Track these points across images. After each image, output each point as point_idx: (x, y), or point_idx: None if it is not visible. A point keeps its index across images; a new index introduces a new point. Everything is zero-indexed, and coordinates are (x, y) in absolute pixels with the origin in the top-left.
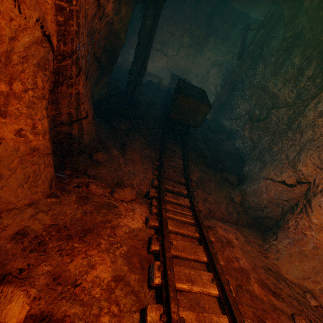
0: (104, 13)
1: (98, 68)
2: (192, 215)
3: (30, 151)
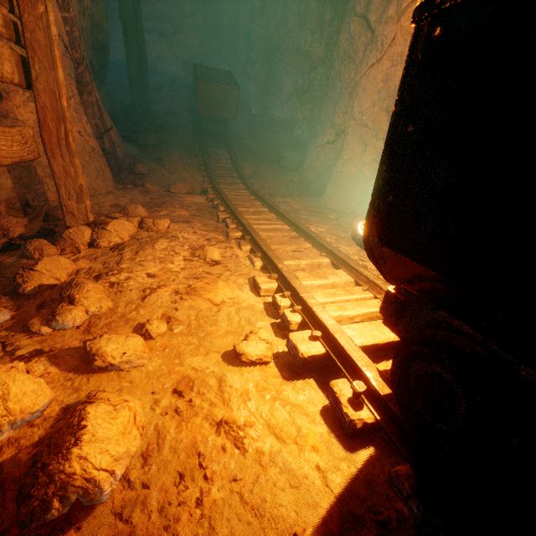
0: (84, 6)
1: (93, 76)
2: (248, 192)
3: (91, 150)
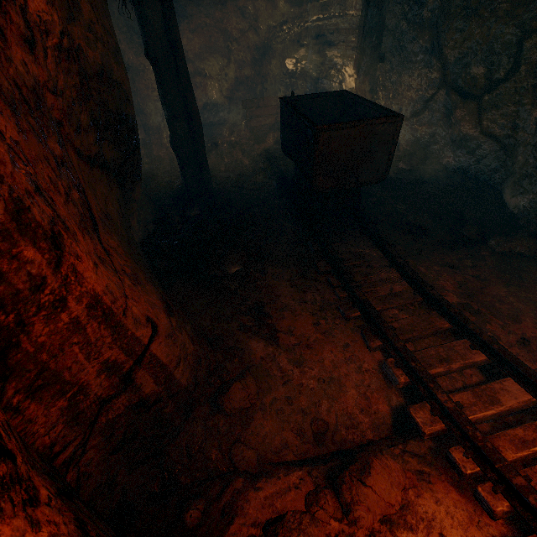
0: (29, 22)
1: (111, 179)
2: None
3: None
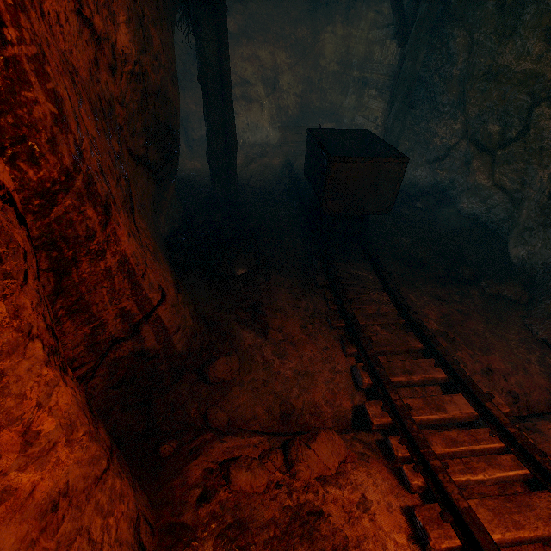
0: (115, 54)
1: (150, 177)
2: (503, 445)
3: (39, 524)
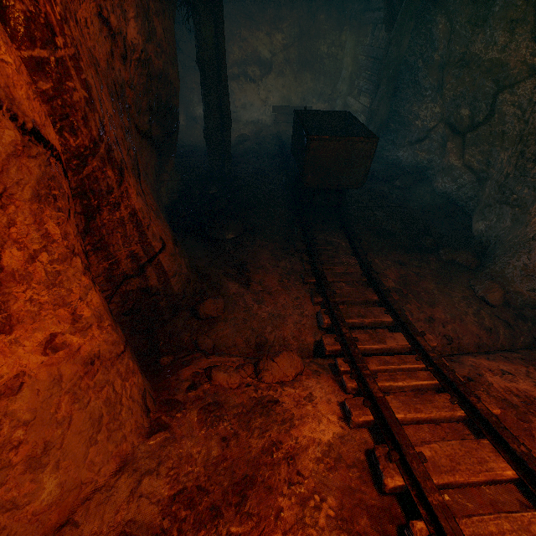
0: (126, 45)
1: (153, 151)
2: (424, 366)
3: (84, 369)
